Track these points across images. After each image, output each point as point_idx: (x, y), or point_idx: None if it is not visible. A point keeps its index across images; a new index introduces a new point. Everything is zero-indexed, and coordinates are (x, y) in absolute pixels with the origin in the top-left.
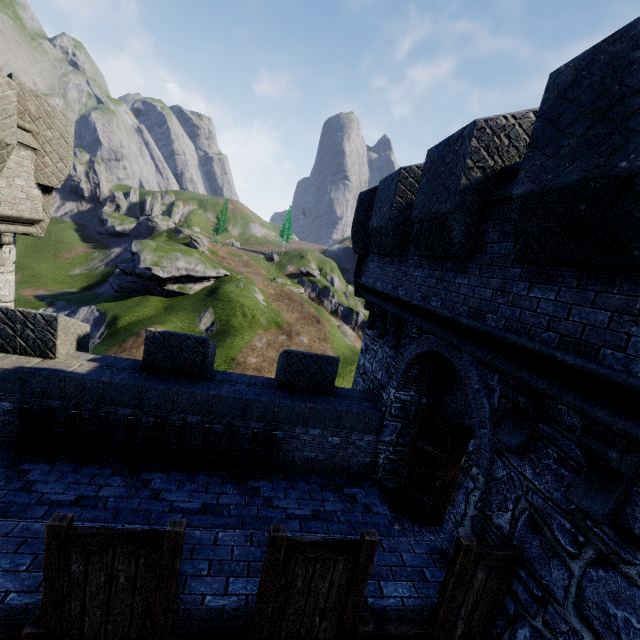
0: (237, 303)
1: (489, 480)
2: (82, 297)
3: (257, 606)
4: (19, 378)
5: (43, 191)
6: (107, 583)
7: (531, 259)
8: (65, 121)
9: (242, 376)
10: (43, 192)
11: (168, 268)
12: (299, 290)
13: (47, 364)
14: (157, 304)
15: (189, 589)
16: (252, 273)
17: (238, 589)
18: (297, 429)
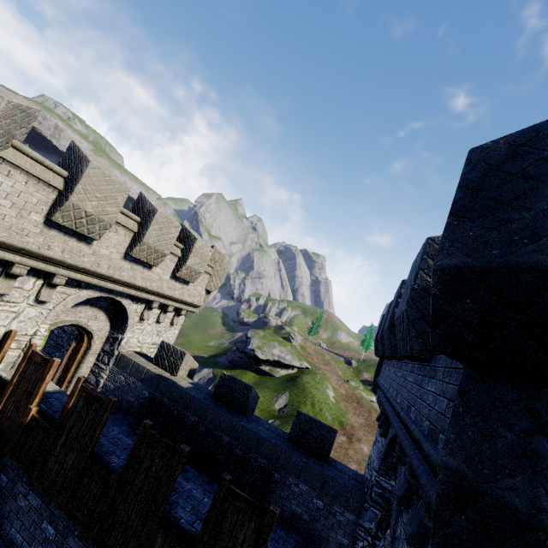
0: (309, 393)
1: (393, 540)
2: (208, 361)
3: (202, 527)
4: (158, 380)
5: (207, 292)
6: (149, 468)
7: (400, 355)
8: (227, 263)
9: (267, 423)
10: (206, 293)
11: (266, 352)
12: (370, 397)
13: (171, 377)
14: (251, 378)
15: (177, 510)
16: (329, 371)
17: (199, 528)
18: (290, 478)
